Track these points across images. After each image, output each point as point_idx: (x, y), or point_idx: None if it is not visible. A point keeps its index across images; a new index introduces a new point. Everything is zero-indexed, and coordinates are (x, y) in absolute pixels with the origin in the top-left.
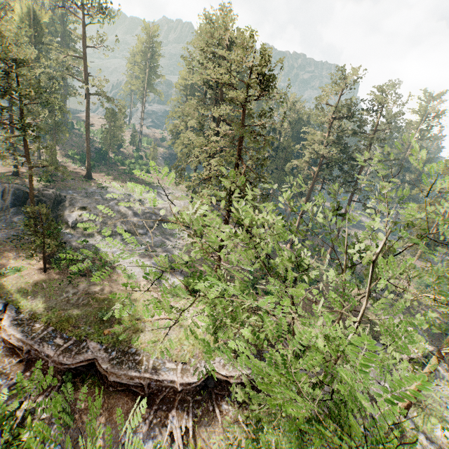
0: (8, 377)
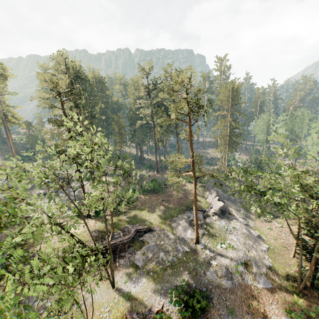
0: None
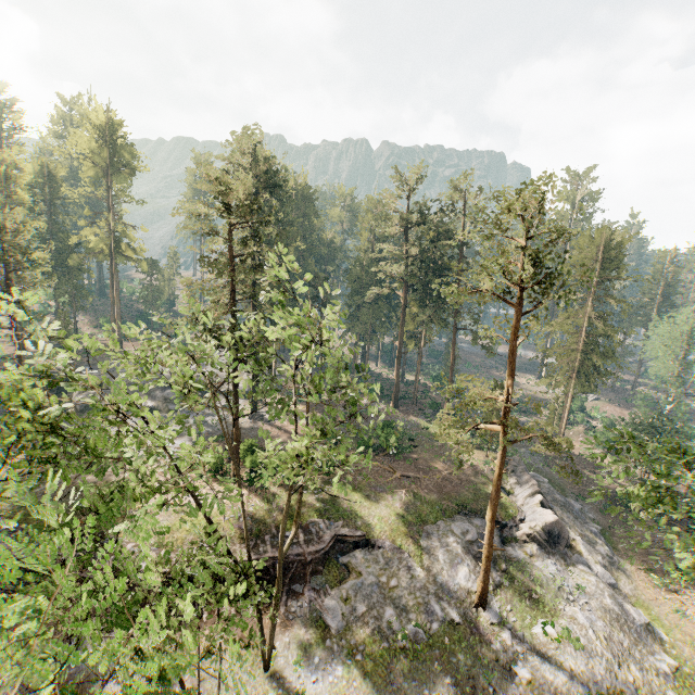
0: None
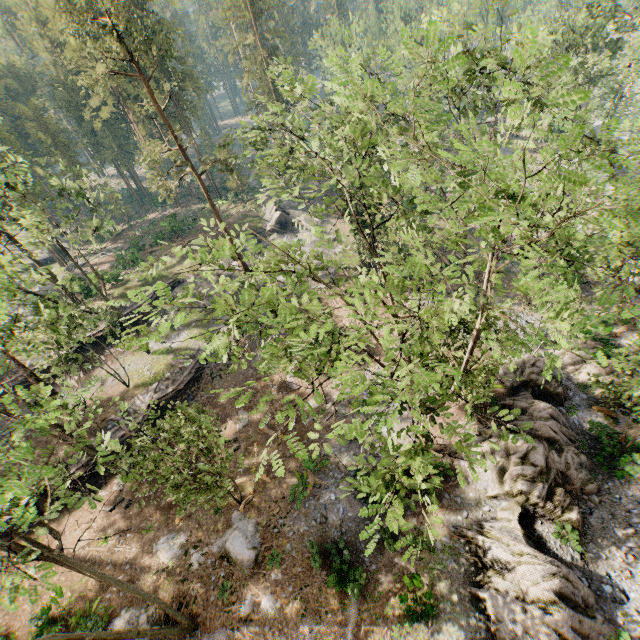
0: None
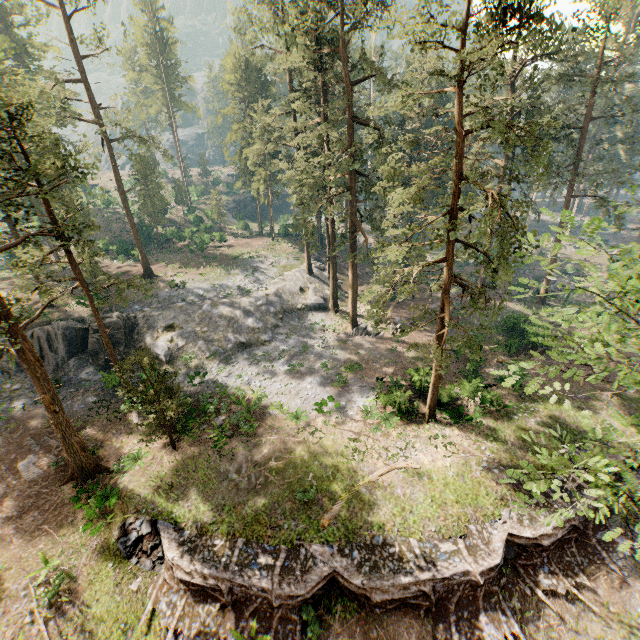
0: (217, 638)
